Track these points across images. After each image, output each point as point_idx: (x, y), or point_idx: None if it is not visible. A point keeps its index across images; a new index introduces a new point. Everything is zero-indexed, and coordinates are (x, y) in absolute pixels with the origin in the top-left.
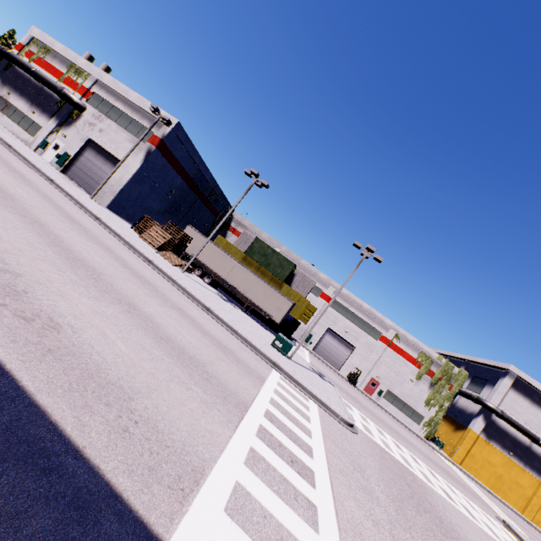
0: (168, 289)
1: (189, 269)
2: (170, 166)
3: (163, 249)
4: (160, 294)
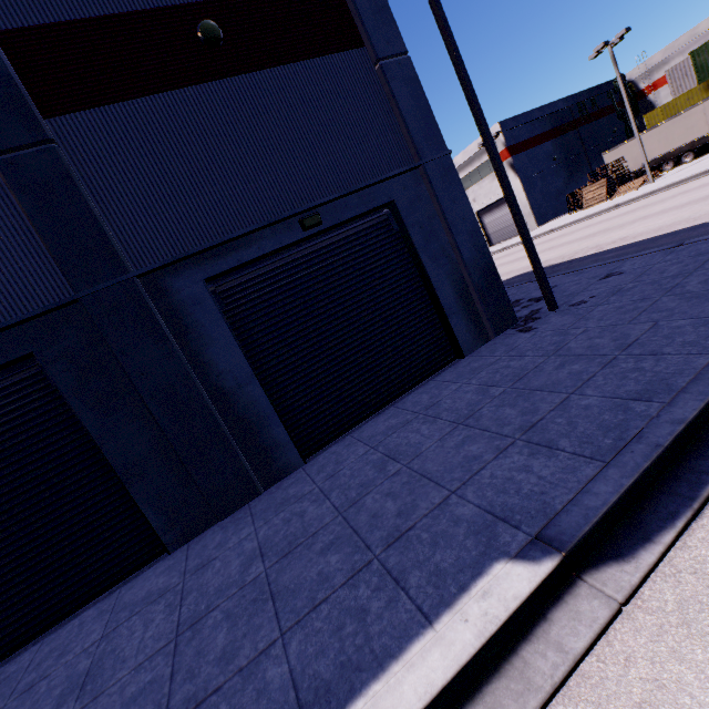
0: (655, 199)
1: (654, 175)
2: (530, 151)
3: (611, 194)
4: (652, 204)
